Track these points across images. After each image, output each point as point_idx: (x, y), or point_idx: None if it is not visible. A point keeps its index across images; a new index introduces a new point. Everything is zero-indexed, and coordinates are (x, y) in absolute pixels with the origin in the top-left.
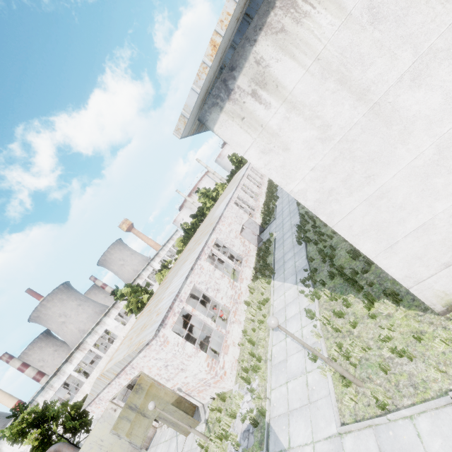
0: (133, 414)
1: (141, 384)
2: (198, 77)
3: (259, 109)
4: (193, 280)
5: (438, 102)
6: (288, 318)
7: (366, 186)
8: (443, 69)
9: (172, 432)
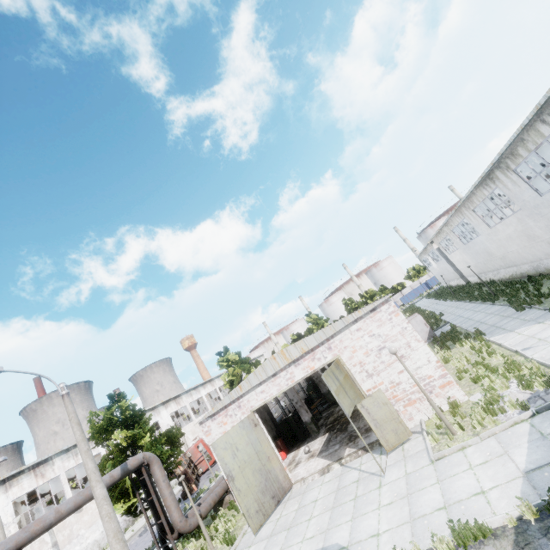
0: (337, 383)
1: (339, 366)
2: None
3: None
4: None
5: None
6: (545, 337)
7: None
8: None
9: (339, 471)
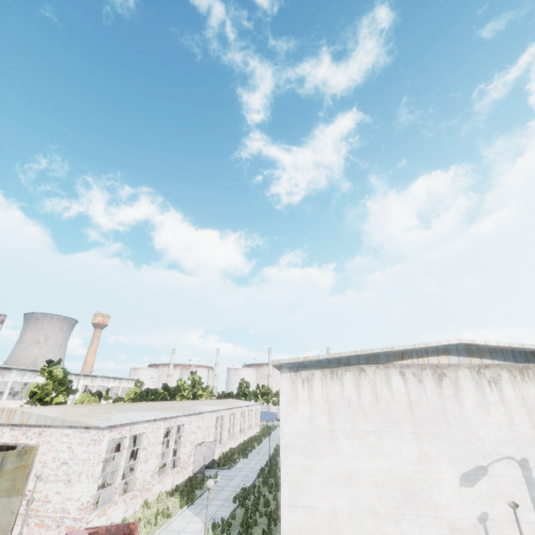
0: None
1: (26, 454)
2: (294, 358)
3: (300, 386)
4: (148, 428)
5: (349, 452)
6: None
7: (308, 459)
8: (356, 442)
9: None
